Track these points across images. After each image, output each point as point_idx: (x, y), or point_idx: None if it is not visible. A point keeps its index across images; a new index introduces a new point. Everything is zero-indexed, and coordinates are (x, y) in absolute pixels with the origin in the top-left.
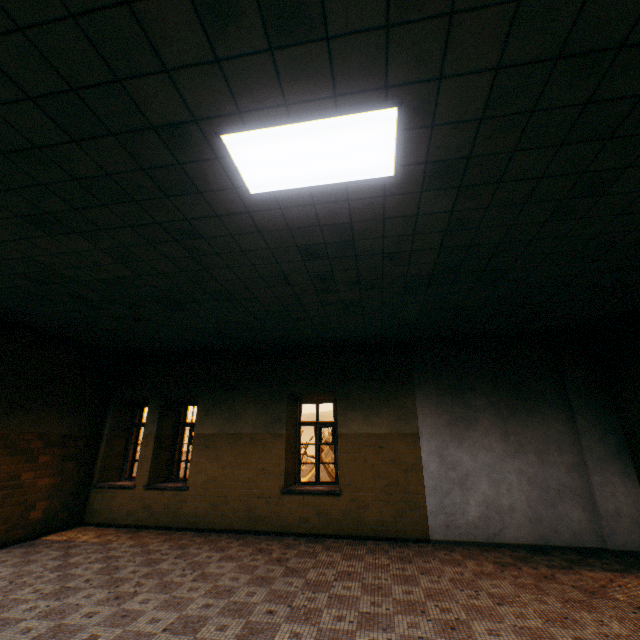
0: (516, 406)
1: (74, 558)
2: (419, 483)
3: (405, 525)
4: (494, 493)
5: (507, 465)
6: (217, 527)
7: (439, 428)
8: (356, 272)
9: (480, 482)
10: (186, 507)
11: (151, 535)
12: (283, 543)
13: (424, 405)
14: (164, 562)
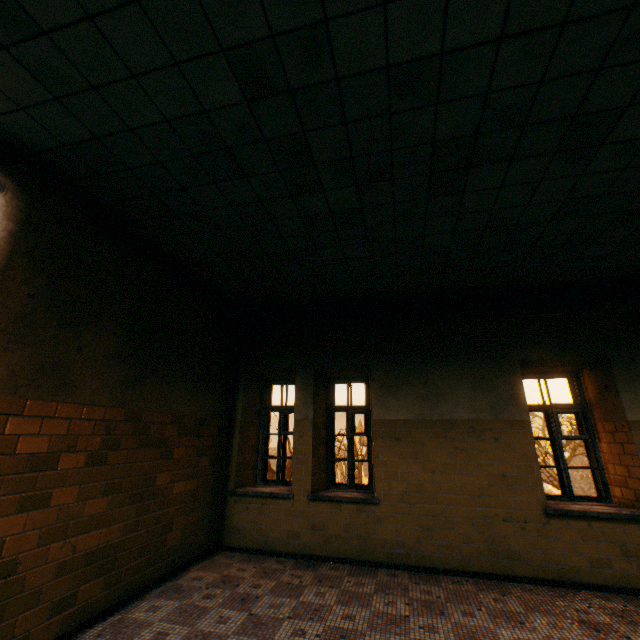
0: None
1: (278, 633)
2: None
3: None
4: None
5: None
6: (439, 565)
7: None
8: None
9: None
10: (380, 530)
11: (344, 576)
12: (599, 608)
13: None
14: None
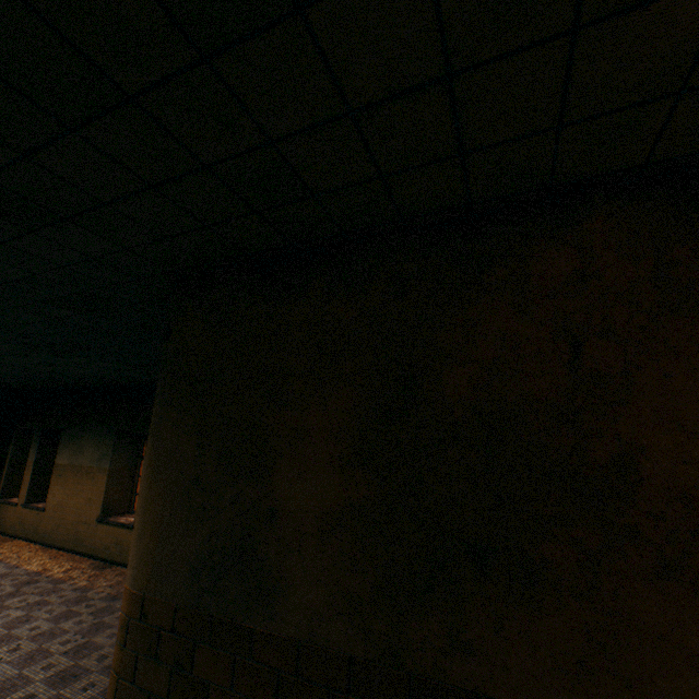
0: None
1: None
2: None
3: None
4: None
5: None
6: (57, 544)
7: None
8: None
9: None
10: (43, 525)
11: (8, 546)
12: (74, 566)
13: None
14: None
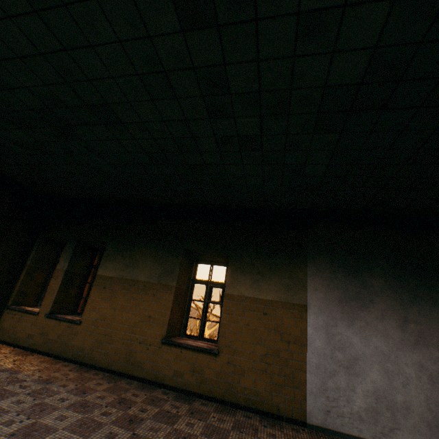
0: (419, 293)
1: None
2: (301, 358)
3: (280, 401)
4: (386, 385)
5: (404, 356)
6: (98, 364)
7: (329, 303)
8: (256, 70)
9: (370, 369)
10: (75, 340)
11: (35, 361)
12: (150, 395)
13: (315, 278)
14: (10, 398)
